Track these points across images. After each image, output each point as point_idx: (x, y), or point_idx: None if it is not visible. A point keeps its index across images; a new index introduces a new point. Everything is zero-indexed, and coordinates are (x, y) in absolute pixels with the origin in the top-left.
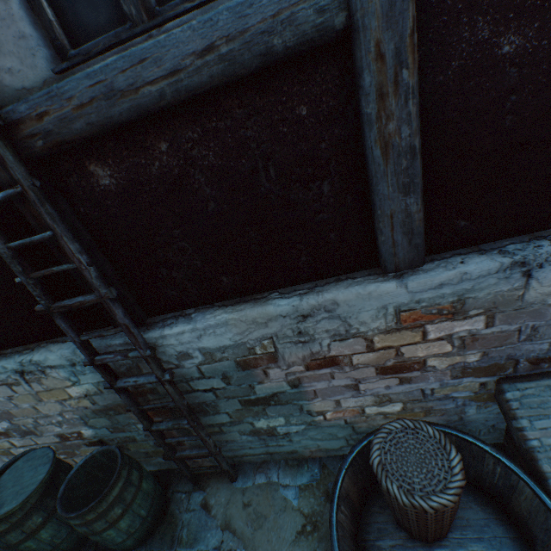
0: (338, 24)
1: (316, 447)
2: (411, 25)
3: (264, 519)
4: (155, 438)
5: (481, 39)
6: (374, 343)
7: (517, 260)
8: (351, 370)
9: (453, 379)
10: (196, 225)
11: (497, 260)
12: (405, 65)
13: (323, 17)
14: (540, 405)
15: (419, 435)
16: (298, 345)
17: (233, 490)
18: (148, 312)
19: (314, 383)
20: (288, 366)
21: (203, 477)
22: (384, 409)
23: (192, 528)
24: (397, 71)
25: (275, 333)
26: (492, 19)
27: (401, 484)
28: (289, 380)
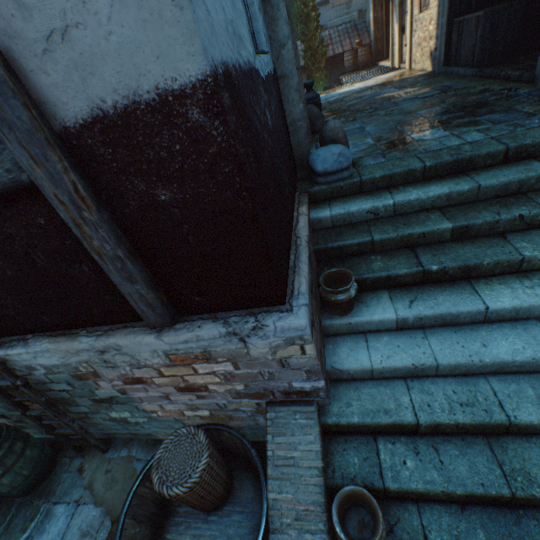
0: (26, 179)
1: (165, 432)
2: (72, 187)
3: (116, 483)
4: (32, 420)
5: (142, 190)
6: (164, 372)
7: (230, 331)
8: (158, 387)
9: (235, 398)
10: (6, 283)
11: (218, 329)
12: (83, 208)
13: (13, 174)
14: (284, 426)
15: (194, 440)
16: (109, 368)
17: (104, 459)
18: (1, 333)
19: (137, 393)
20: (111, 380)
21: (87, 446)
22: (198, 413)
23: (65, 485)
24: (80, 212)
25: (88, 360)
26: (143, 179)
27: (163, 475)
28: (117, 389)
